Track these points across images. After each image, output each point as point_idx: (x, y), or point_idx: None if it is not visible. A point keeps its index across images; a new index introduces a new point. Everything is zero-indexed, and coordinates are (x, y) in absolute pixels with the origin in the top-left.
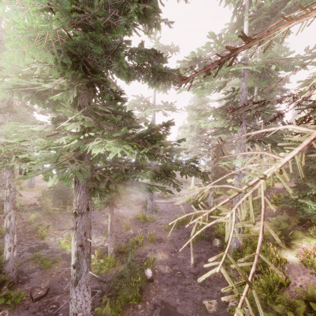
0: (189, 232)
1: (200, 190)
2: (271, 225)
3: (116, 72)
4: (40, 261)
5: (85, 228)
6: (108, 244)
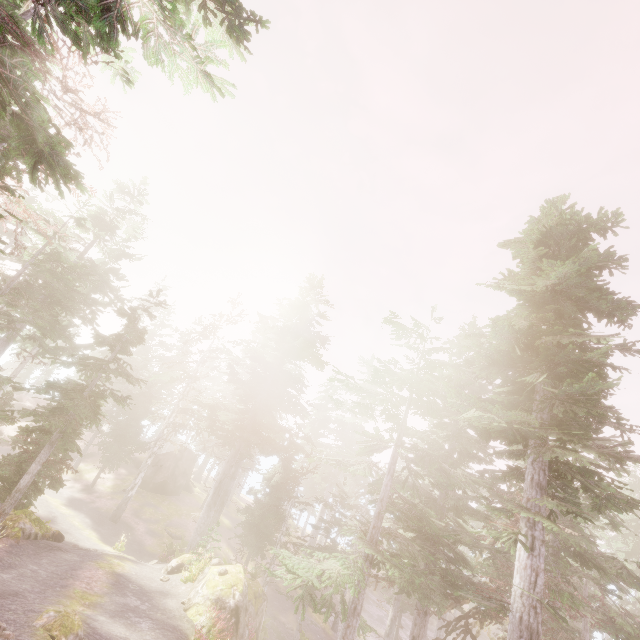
0: None
1: None
2: None
3: None
4: None
5: (397, 608)
6: None
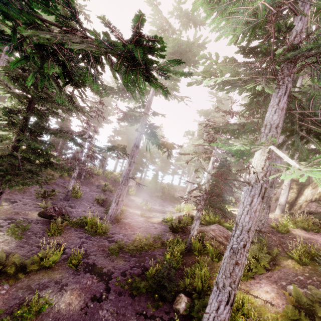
0: (145, 267)
1: (188, 212)
2: (293, 304)
3: None
4: None
5: None
6: None
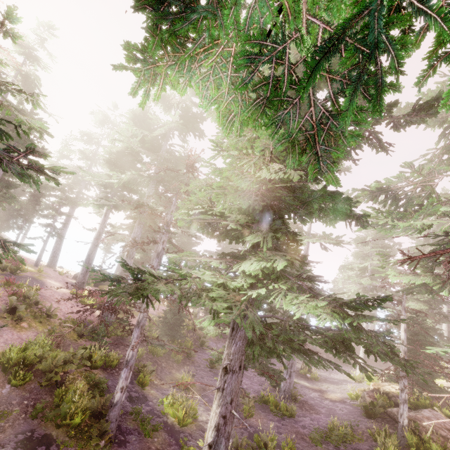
0: None
1: (376, 384)
2: None
3: (301, 218)
4: (140, 420)
5: (232, 393)
6: None
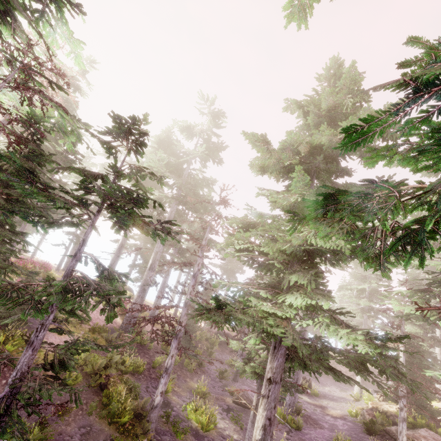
0: None
1: (374, 403)
2: None
3: (331, 262)
4: (171, 423)
5: (275, 400)
6: (246, 436)
